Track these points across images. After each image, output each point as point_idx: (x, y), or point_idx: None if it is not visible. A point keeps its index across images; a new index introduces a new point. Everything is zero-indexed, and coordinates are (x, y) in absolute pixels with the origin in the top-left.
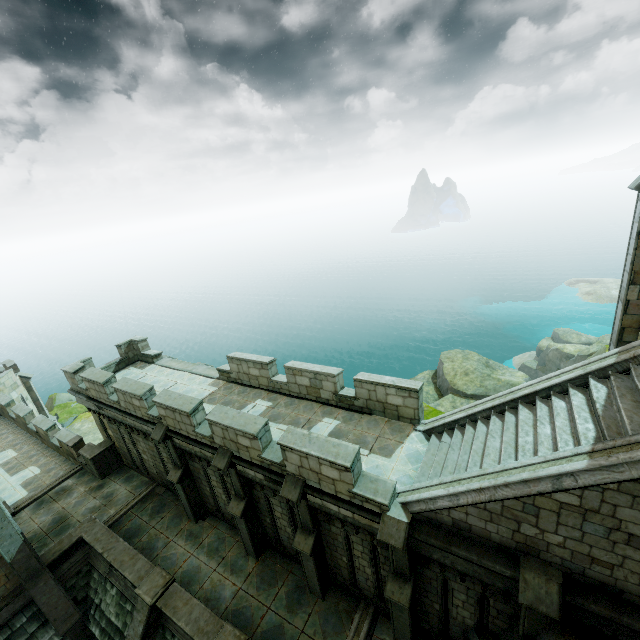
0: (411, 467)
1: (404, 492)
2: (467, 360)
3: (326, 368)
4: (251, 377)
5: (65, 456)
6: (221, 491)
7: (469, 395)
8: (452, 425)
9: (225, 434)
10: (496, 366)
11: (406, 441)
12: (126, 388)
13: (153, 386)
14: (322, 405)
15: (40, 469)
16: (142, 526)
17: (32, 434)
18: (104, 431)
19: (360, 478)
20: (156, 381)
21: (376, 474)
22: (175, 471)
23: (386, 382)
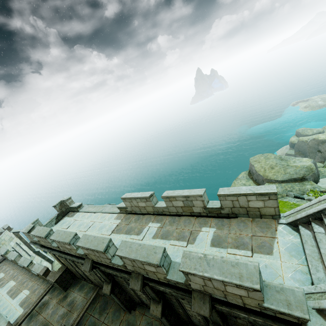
0: (297, 261)
1: (310, 293)
2: (268, 159)
3: (192, 191)
4: (140, 208)
5: (42, 279)
6: (141, 293)
7: (280, 181)
8: (316, 215)
9: (133, 264)
10: (287, 158)
11: (277, 235)
12: (59, 238)
13: (76, 233)
14: (196, 217)
15: (29, 291)
16: (95, 323)
17: (22, 268)
18: (59, 261)
19: (264, 289)
20: (81, 224)
21: (269, 275)
22: (106, 286)
23: (245, 192)
